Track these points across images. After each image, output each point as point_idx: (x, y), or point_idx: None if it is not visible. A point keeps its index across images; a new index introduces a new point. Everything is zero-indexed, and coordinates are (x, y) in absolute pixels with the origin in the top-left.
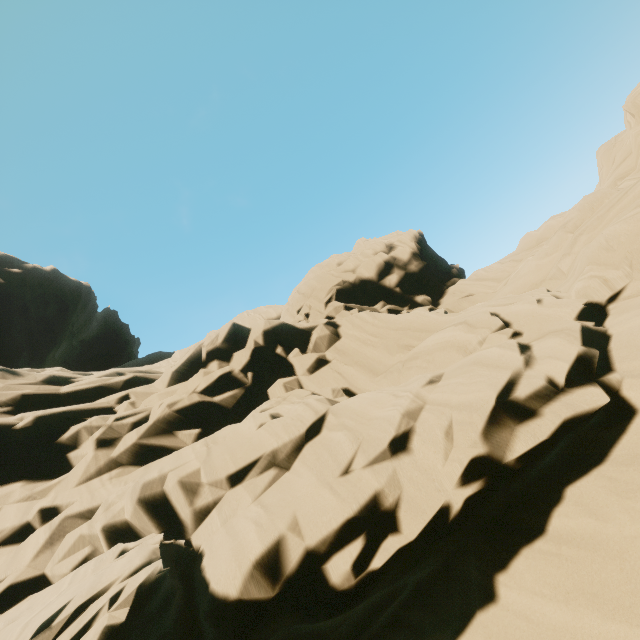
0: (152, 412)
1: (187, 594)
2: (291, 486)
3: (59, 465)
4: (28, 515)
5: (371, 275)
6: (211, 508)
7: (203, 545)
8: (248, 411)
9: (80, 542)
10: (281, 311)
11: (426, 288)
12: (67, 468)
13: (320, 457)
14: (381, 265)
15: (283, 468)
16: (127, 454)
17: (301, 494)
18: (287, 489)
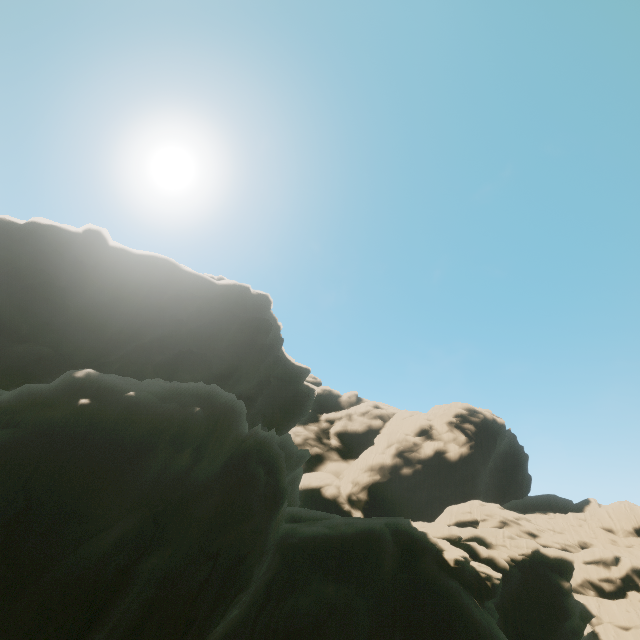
0: (574, 574)
1: (593, 638)
2: (625, 634)
3: None
4: None
5: None
6: (599, 623)
7: (597, 631)
8: (615, 596)
9: None
10: None
11: None
12: None
13: (636, 633)
14: None
15: (624, 628)
16: None
17: (627, 638)
18: (624, 634)
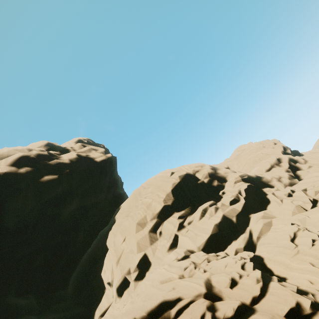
0: (281, 174)
1: None
2: None
3: (269, 186)
4: (288, 191)
5: (282, 149)
6: None
7: None
8: (296, 178)
9: (316, 192)
10: (227, 165)
11: (297, 155)
12: (272, 186)
13: None
14: (283, 147)
15: None
16: (286, 183)
17: None
18: None
